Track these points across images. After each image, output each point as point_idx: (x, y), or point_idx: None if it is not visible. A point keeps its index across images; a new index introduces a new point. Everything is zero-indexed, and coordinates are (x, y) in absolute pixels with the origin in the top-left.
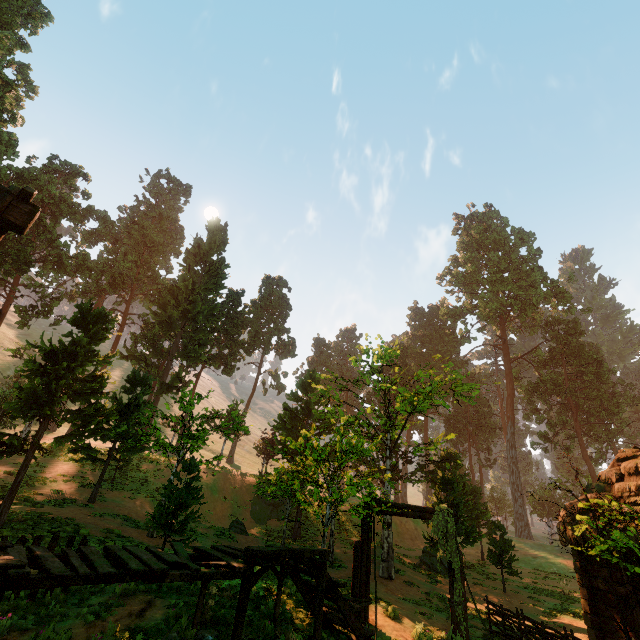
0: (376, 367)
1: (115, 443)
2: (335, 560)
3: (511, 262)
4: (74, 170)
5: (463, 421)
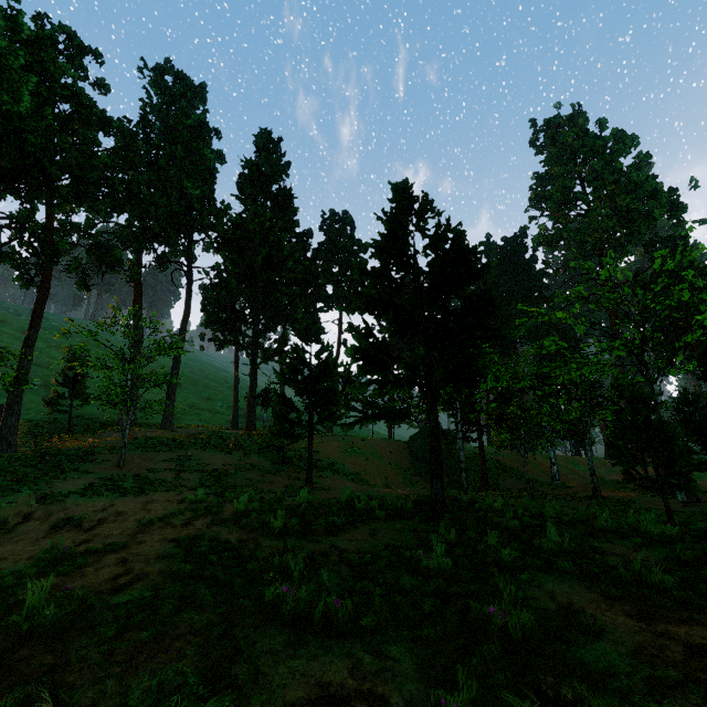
0: (609, 284)
1: (312, 414)
2: (602, 498)
3: (611, 174)
4: (76, 42)
5: (555, 359)
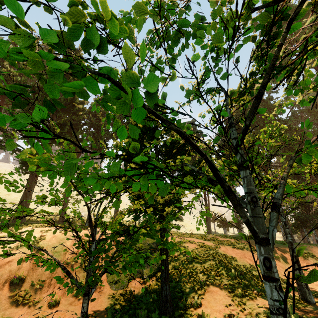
0: None
1: None
2: None
3: None
4: None
5: None
